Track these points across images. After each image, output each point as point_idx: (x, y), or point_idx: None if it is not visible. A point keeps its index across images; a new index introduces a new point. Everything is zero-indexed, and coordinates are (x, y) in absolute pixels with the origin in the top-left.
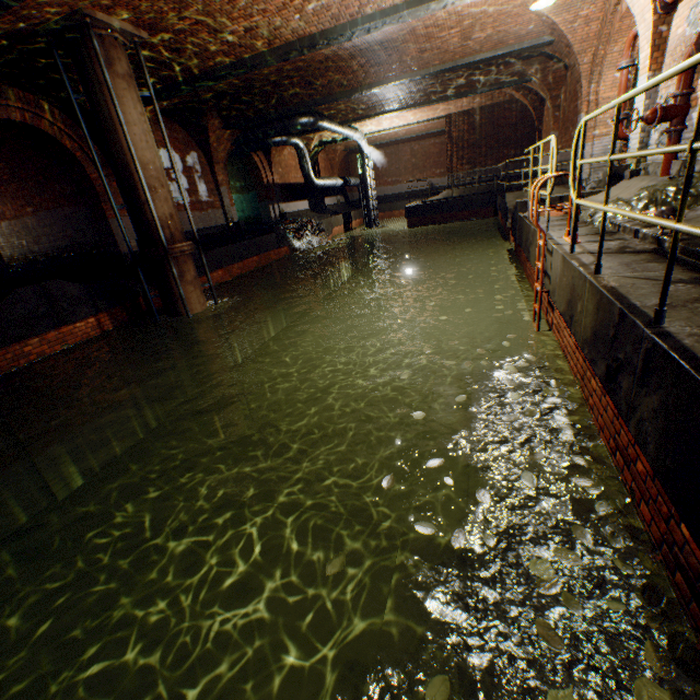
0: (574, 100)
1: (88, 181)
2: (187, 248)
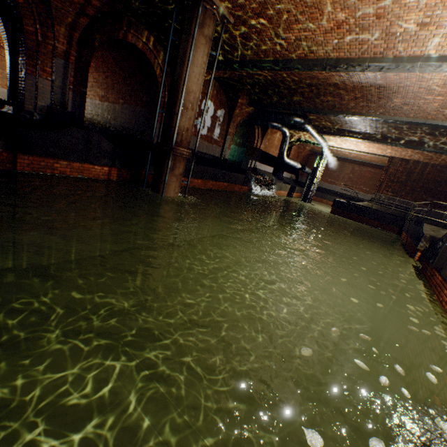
0: None
1: (156, 96)
2: (185, 153)
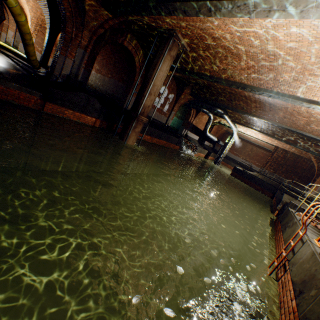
0: None
1: (133, 79)
2: (144, 120)
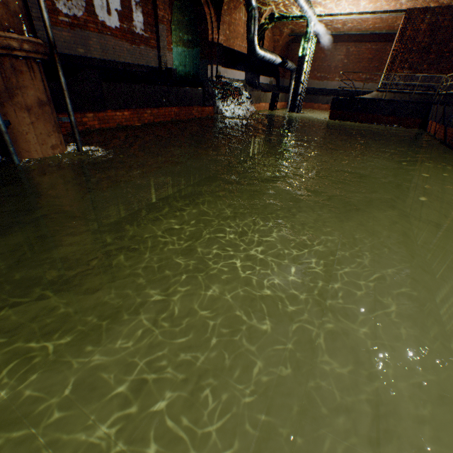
0: None
1: None
2: (17, 44)
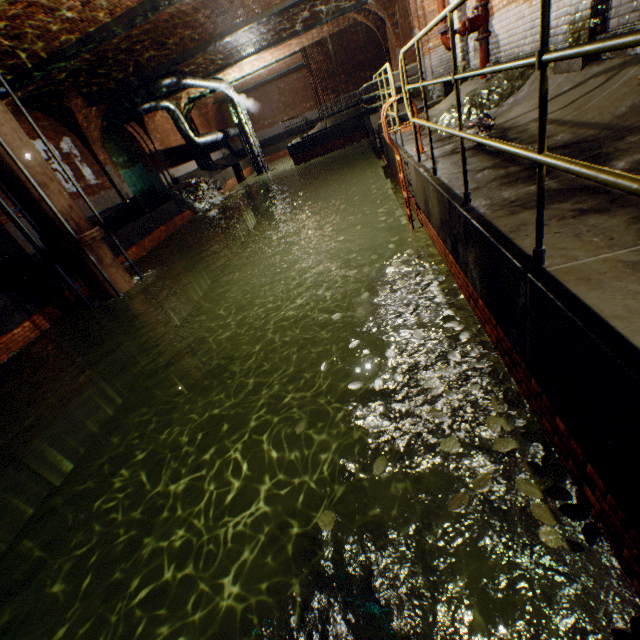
0: (407, 16)
1: None
2: (97, 234)
